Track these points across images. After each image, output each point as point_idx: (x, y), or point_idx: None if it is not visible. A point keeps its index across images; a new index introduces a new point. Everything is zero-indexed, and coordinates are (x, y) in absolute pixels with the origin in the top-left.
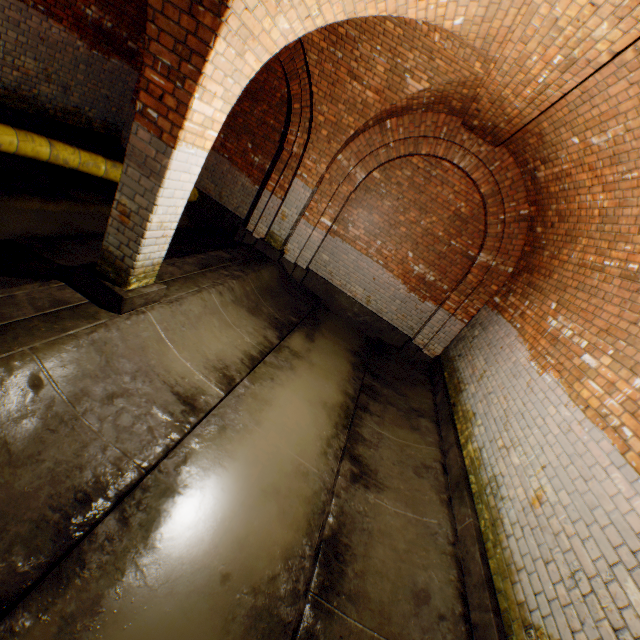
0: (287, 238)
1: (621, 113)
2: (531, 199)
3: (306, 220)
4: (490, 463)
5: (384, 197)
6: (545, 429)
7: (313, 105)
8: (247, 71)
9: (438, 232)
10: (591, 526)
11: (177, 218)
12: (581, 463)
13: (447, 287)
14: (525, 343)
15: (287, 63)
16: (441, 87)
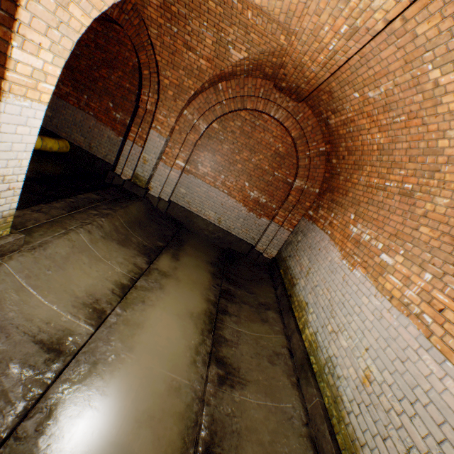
0: (150, 178)
1: (391, 72)
2: (326, 139)
3: (164, 163)
4: (325, 346)
5: (223, 142)
6: (363, 316)
7: (159, 71)
8: (75, 25)
9: (265, 166)
10: (415, 404)
11: (23, 170)
12: (396, 346)
13: (275, 206)
14: (336, 246)
15: (134, 37)
16: (257, 56)
